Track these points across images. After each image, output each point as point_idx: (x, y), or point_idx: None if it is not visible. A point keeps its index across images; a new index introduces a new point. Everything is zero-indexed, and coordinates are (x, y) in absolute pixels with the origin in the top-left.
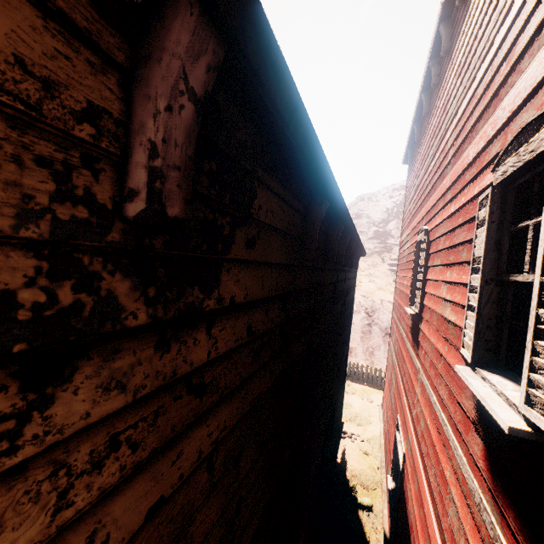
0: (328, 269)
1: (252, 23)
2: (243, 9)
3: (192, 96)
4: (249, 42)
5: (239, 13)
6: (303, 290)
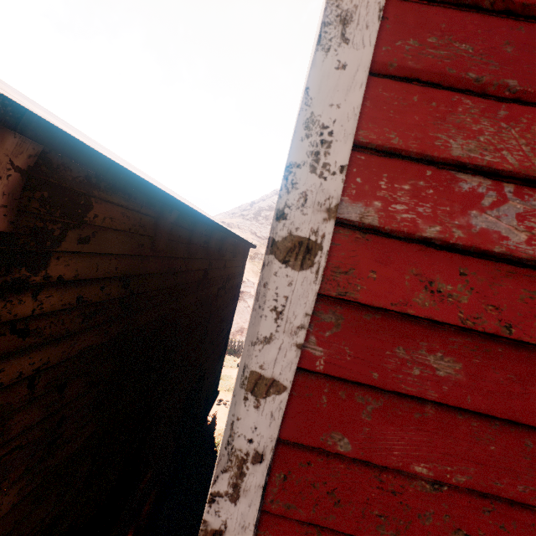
0: (195, 259)
1: (58, 139)
2: (50, 136)
3: (18, 169)
4: (58, 146)
5: (47, 138)
6: (154, 274)
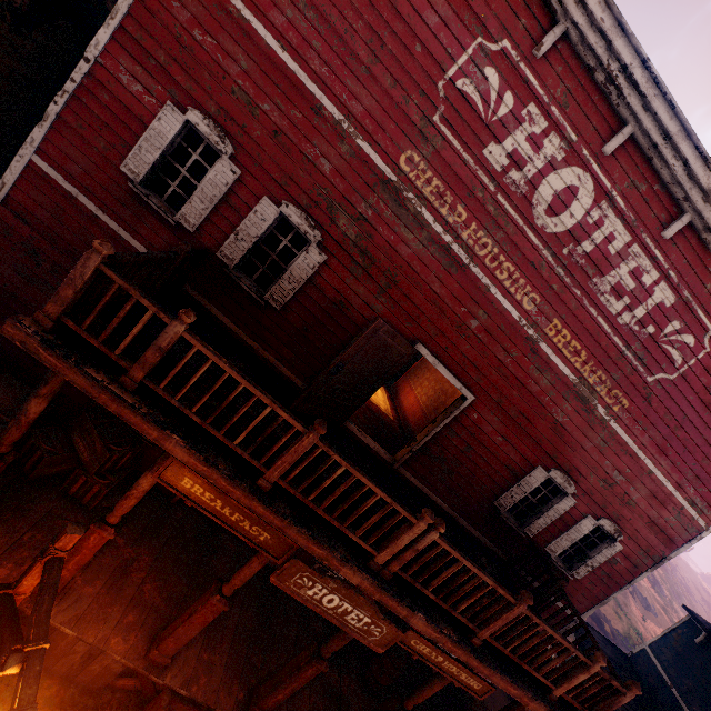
0: None
1: None
2: None
3: None
4: None
5: None
6: None
